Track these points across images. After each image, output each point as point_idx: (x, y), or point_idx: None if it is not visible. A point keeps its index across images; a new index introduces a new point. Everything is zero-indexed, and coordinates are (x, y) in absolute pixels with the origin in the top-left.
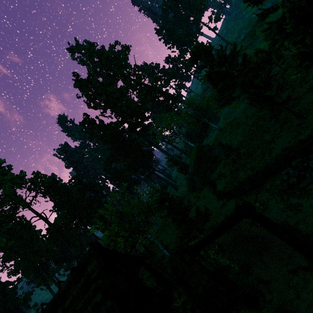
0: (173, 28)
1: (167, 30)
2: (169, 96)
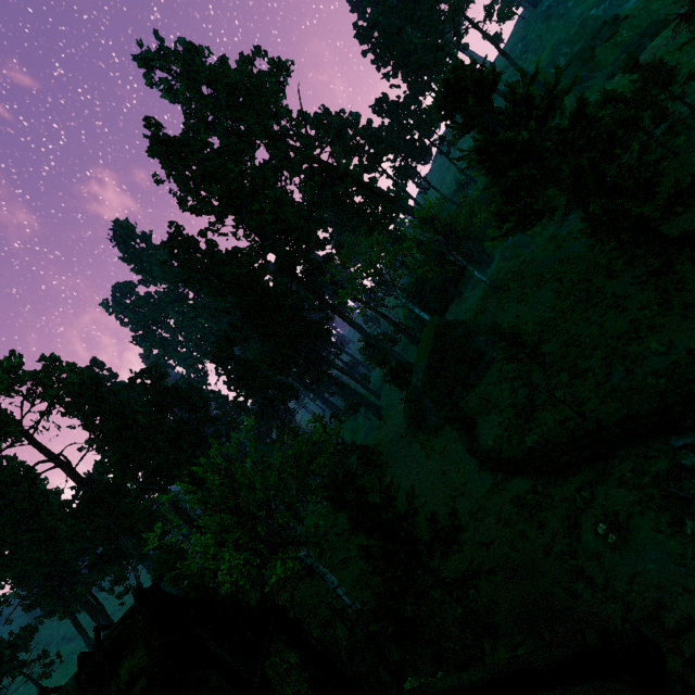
0: (398, 26)
1: (384, 31)
2: (377, 195)
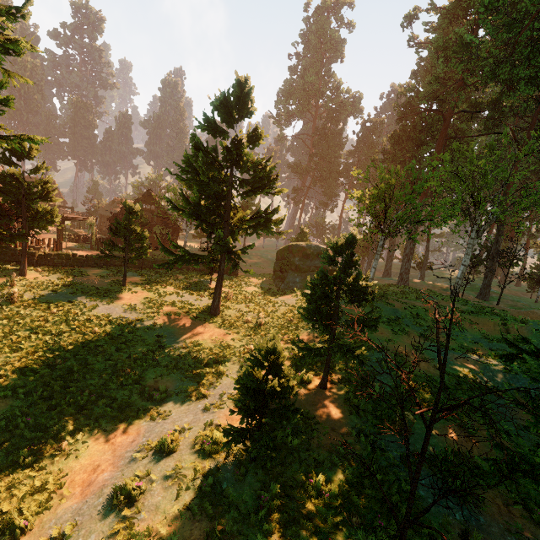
0: None
1: None
2: None
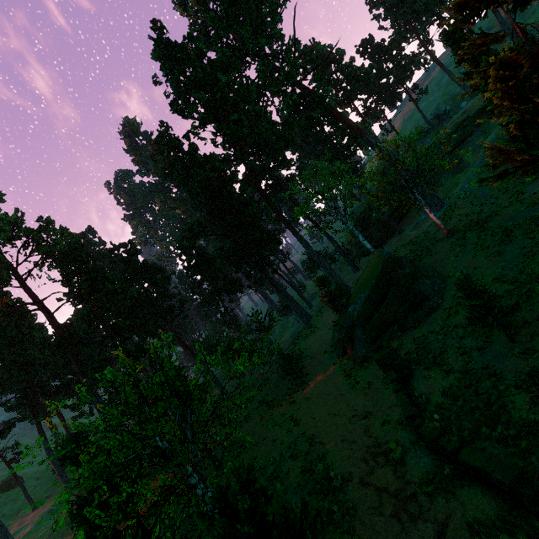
0: None
1: None
2: (347, 126)
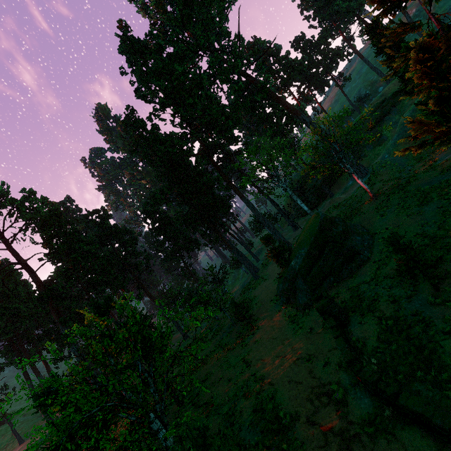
0: None
1: None
2: (285, 107)
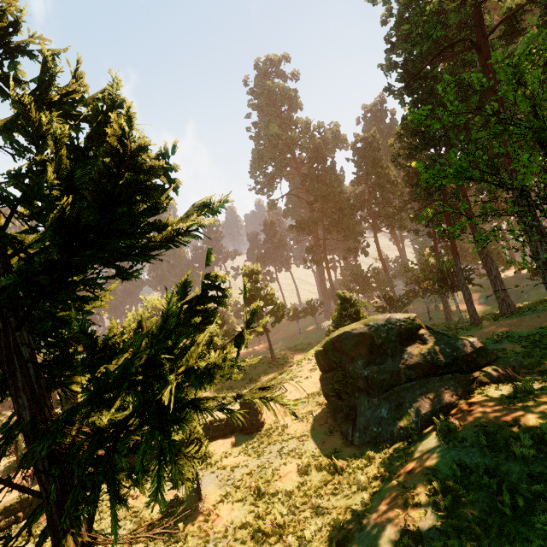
0: None
1: None
2: None
